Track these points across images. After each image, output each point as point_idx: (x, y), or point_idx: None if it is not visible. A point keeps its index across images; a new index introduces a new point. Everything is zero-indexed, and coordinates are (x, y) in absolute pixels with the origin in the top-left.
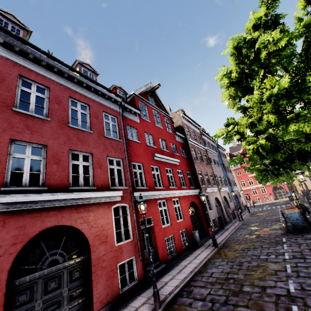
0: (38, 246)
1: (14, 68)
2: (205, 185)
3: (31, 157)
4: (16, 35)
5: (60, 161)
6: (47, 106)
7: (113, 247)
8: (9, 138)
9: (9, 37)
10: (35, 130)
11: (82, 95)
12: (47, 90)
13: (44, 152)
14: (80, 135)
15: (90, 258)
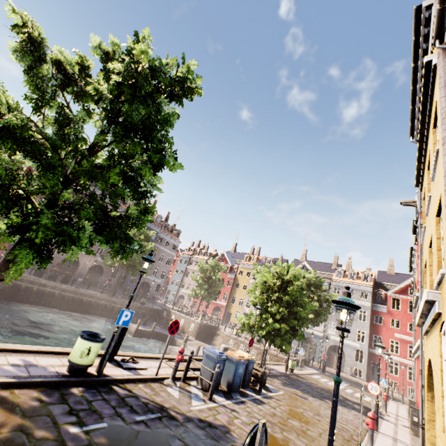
0: None
1: None
2: None
3: None
4: None
5: None
6: None
7: None
8: None
9: None
10: None
11: None
12: None
13: None
14: None
15: None
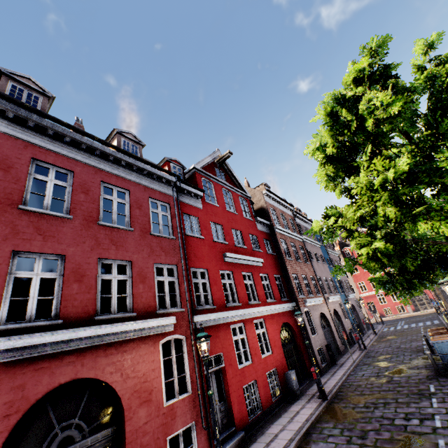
0: (43, 415)
1: (26, 149)
2: (304, 295)
3: (41, 274)
4: (31, 106)
5: (84, 277)
6: (69, 197)
7: (160, 409)
8: (12, 250)
9: (22, 110)
10: (49, 235)
11: (120, 178)
12: (71, 174)
13: (62, 265)
14: (115, 236)
15: (123, 431)
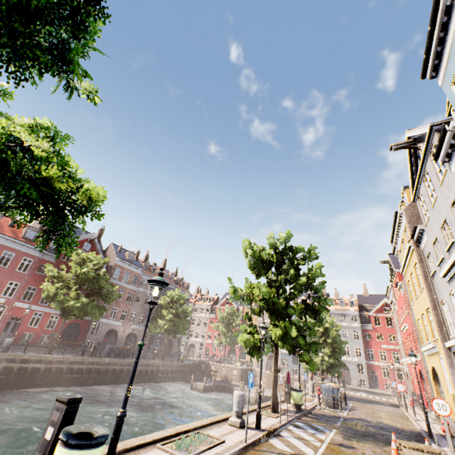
0: None
1: None
2: (105, 316)
3: None
4: None
5: None
6: None
7: None
8: None
9: None
10: None
11: (14, 249)
12: None
13: None
14: None
15: None
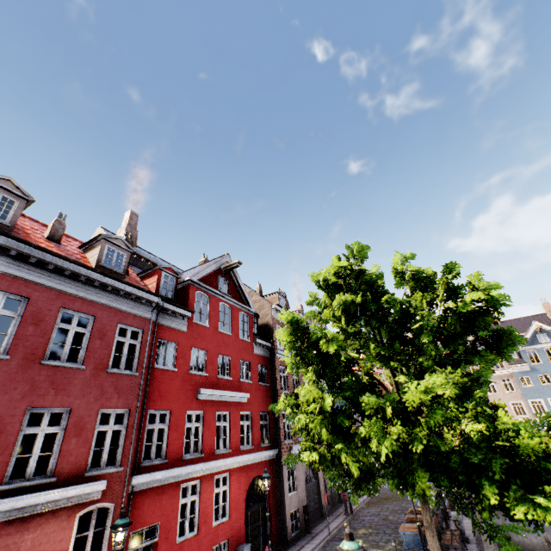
0: None
1: None
2: (293, 438)
3: None
4: None
5: (2, 434)
6: (14, 330)
7: None
8: None
9: None
10: None
11: (87, 301)
12: (25, 301)
13: None
14: (59, 377)
15: None
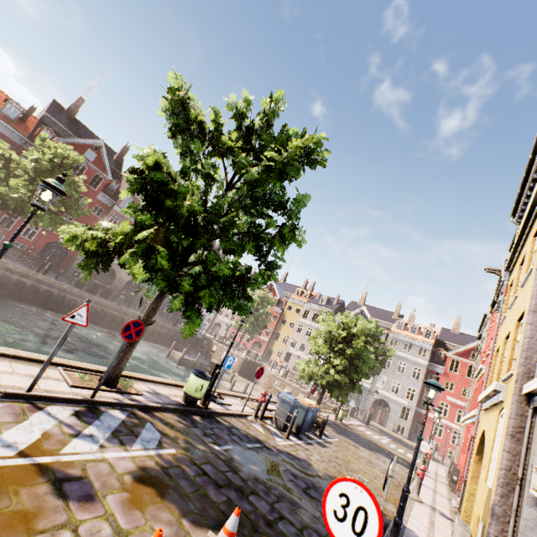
0: None
1: None
2: None
3: None
4: None
5: None
6: None
7: None
8: None
9: None
10: None
11: None
12: None
13: None
14: None
15: None
